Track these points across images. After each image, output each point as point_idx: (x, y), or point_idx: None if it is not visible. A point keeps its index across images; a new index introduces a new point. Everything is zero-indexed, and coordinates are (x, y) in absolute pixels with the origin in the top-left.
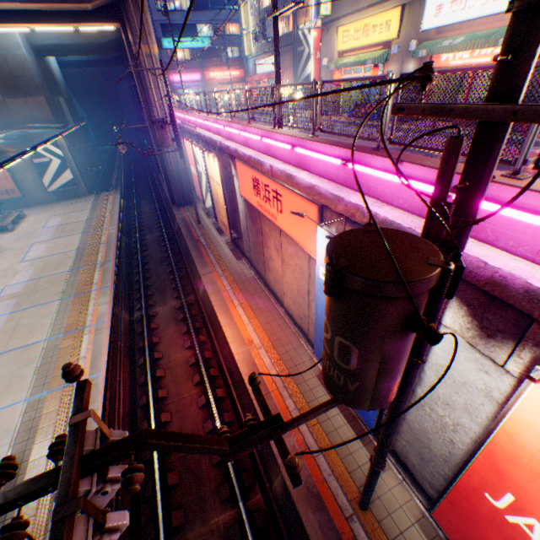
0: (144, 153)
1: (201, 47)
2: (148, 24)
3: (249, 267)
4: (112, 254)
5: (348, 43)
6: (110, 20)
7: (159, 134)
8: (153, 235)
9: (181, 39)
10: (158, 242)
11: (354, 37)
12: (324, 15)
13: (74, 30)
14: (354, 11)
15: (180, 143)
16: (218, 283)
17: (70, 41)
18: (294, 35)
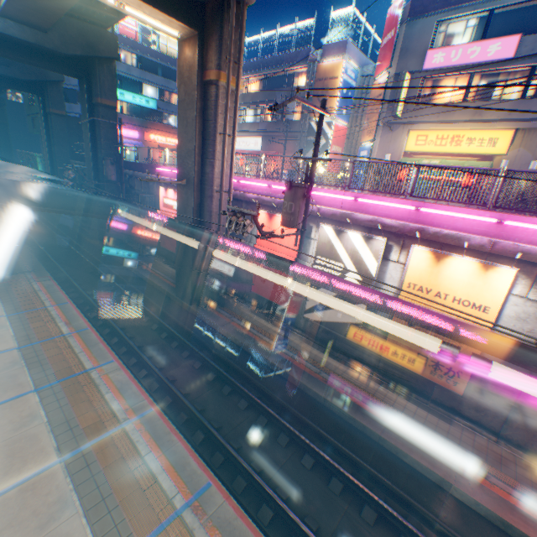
0: (264, 232)
1: (145, 106)
2: (242, 50)
3: (488, 437)
4: (188, 456)
5: (426, 146)
6: (185, 19)
7: (293, 205)
8: (183, 367)
9: (123, 90)
10: (207, 383)
11: (436, 143)
12: (397, 116)
13: (20, 16)
14: (441, 121)
15: (305, 222)
16: (508, 499)
17: (1, 28)
18: (306, 124)
